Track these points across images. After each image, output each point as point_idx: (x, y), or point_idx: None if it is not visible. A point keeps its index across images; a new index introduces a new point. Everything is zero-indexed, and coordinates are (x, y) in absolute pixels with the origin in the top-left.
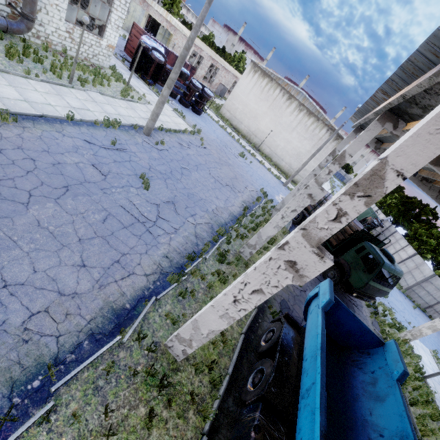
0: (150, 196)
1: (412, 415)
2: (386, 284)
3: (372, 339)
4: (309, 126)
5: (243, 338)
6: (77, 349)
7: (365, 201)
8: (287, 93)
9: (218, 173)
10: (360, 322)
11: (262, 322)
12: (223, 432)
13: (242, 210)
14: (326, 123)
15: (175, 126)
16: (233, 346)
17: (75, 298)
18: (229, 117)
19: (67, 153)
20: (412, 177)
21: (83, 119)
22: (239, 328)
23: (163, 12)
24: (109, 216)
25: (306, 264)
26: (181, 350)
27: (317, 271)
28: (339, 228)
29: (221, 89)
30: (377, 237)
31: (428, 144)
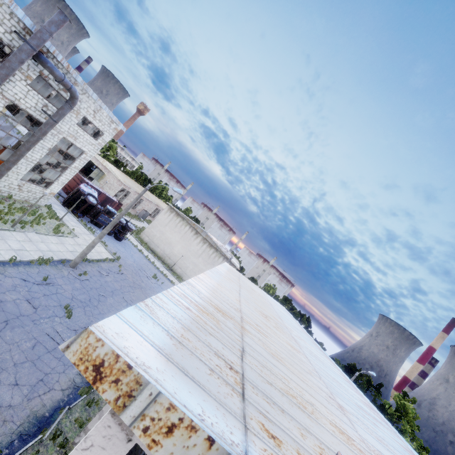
0: (71, 323)
1: None
2: None
3: None
4: (211, 254)
5: None
6: (10, 446)
7: None
8: (194, 229)
9: (131, 296)
10: None
11: None
12: None
13: None
14: (222, 253)
15: (98, 255)
16: None
17: (10, 409)
18: (147, 241)
19: (8, 292)
20: None
21: (22, 260)
22: None
23: (100, 159)
24: (37, 343)
25: None
26: None
27: None
28: None
29: (144, 214)
30: None
31: None
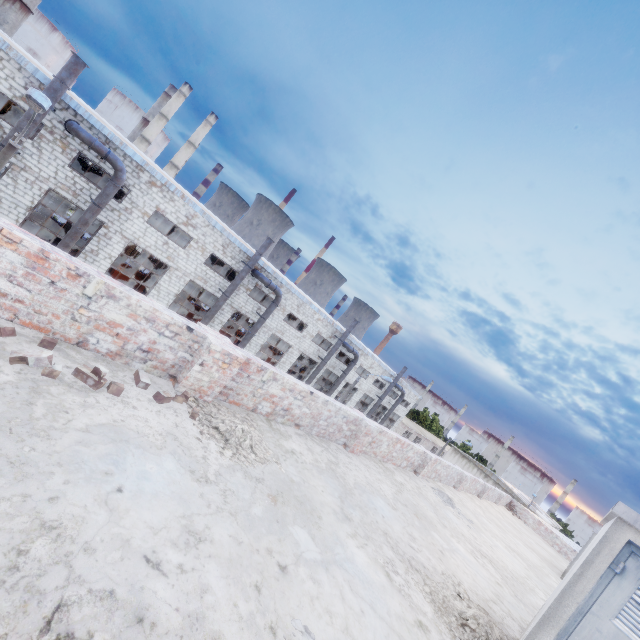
0: None
1: None
2: None
3: None
4: None
5: None
6: None
7: None
8: (483, 472)
9: None
10: None
11: None
12: None
13: None
14: (520, 501)
15: None
16: None
17: None
18: None
19: None
20: None
21: None
22: None
23: None
24: None
25: None
26: None
27: None
28: None
29: None
30: None
31: None
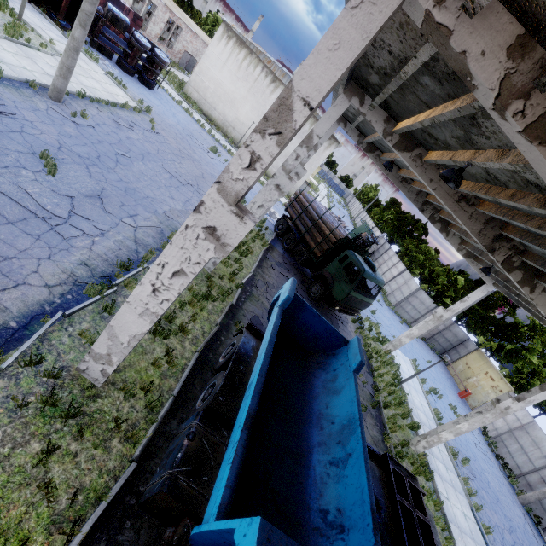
0: (60, 184)
1: (384, 416)
2: (368, 295)
3: (338, 339)
4: None
5: (196, 357)
6: None
7: (277, 140)
8: (270, 73)
9: (177, 168)
10: (326, 323)
11: (225, 340)
12: (162, 456)
13: None
14: (317, 118)
15: (109, 96)
16: (183, 367)
17: None
18: (197, 100)
19: None
20: (393, 178)
21: None
22: (193, 347)
23: None
24: None
25: (227, 229)
26: (100, 372)
27: (240, 236)
28: (255, 178)
29: (187, 60)
30: (373, 256)
31: (329, 63)
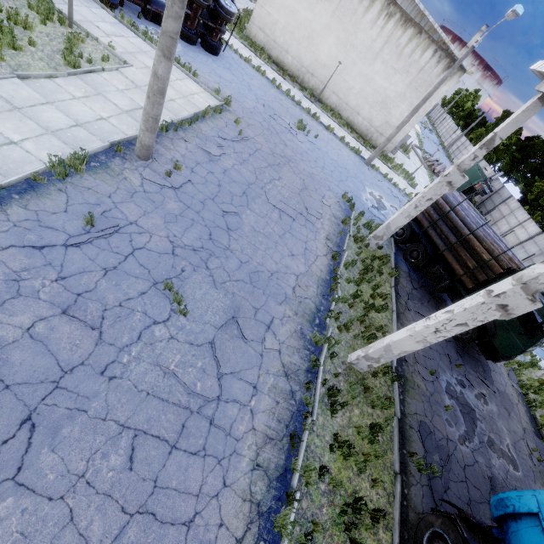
0: (194, 326)
1: None
2: (543, 340)
3: None
4: (404, 46)
5: None
6: None
7: None
8: None
9: (280, 191)
10: None
11: (409, 493)
12: None
13: (330, 260)
14: (433, 37)
15: (186, 104)
16: None
17: None
18: (264, 43)
19: None
20: None
21: (4, 182)
22: (387, 534)
23: None
24: (137, 439)
25: None
26: None
27: None
28: None
29: None
30: (482, 205)
31: None
